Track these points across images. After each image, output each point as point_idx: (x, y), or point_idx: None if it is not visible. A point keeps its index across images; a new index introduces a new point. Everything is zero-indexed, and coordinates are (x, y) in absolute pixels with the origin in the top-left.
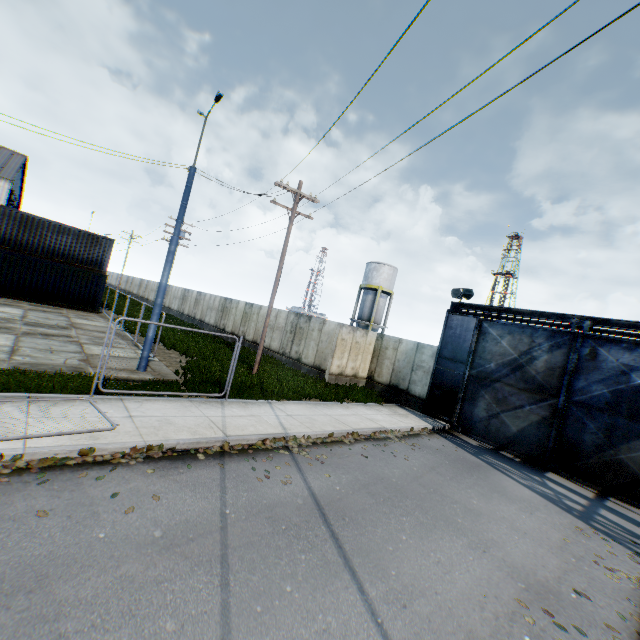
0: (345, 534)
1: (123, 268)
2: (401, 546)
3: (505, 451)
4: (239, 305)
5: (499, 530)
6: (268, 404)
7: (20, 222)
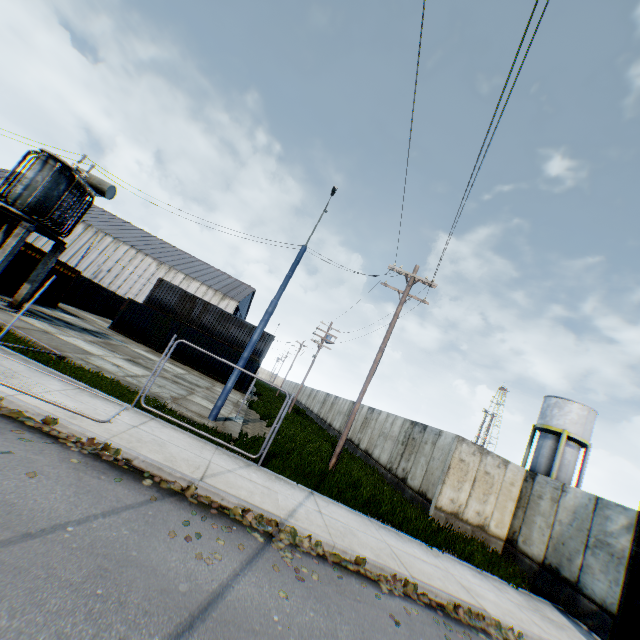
0: None
1: (288, 371)
2: None
3: None
4: (362, 409)
5: None
6: (307, 492)
7: (218, 316)
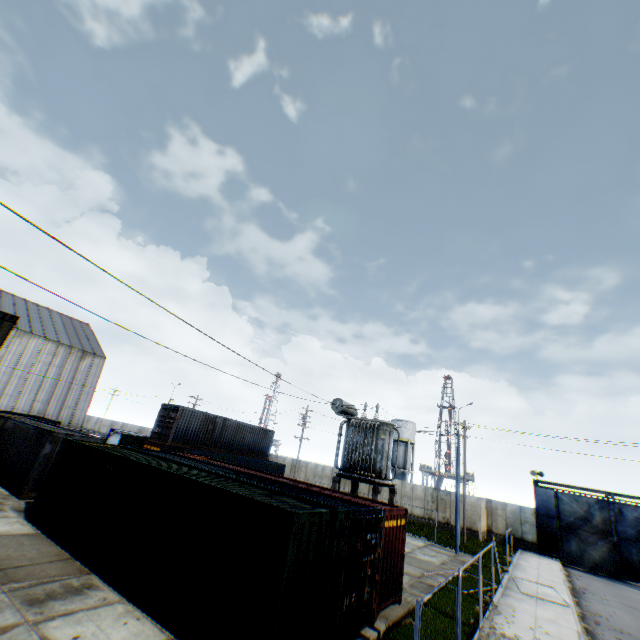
0: None
1: None
2: None
3: (596, 571)
4: None
5: None
6: (519, 563)
7: (235, 429)
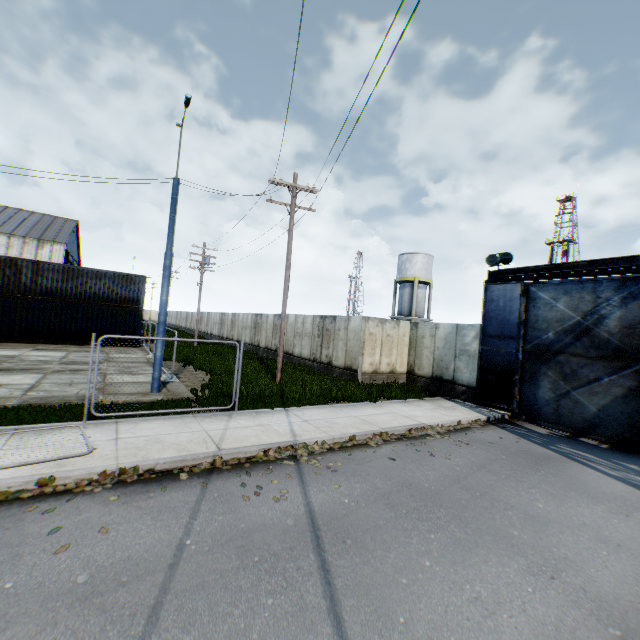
0: (341, 563)
1: None
2: (421, 577)
3: (585, 437)
4: (268, 319)
5: (576, 543)
6: (284, 411)
7: (63, 274)
